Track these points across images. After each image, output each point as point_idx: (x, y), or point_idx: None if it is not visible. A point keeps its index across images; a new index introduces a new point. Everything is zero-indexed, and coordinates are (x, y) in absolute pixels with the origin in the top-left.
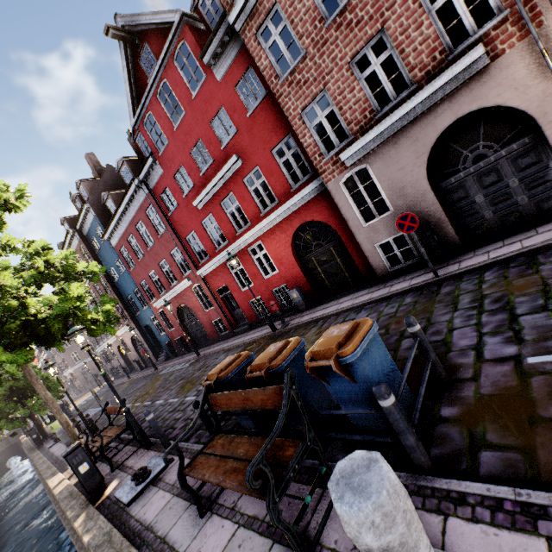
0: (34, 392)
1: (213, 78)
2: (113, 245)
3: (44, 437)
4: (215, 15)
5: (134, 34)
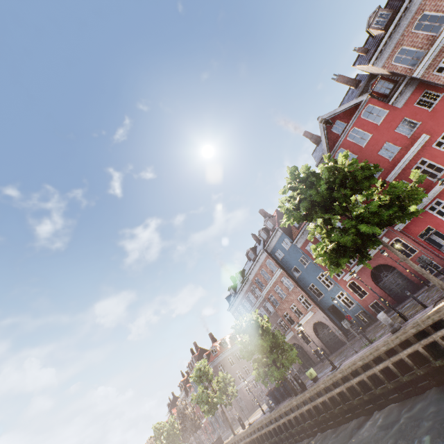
0: (280, 350)
1: (394, 109)
2: (299, 246)
3: (295, 393)
4: (386, 88)
5: (329, 120)
